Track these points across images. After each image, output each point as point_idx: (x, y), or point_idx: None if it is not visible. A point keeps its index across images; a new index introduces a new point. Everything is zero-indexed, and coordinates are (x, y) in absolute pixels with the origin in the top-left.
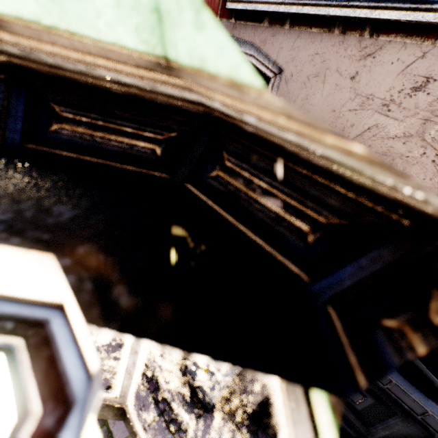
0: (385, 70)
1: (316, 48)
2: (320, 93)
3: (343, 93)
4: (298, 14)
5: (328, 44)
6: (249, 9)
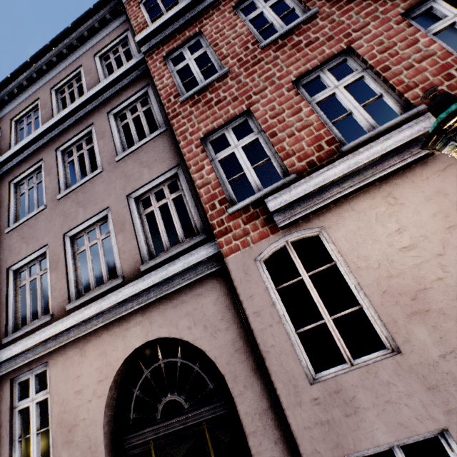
0: (359, 202)
1: (329, 213)
2: (347, 220)
3: (354, 215)
4: (315, 209)
5: (332, 209)
6: (291, 221)
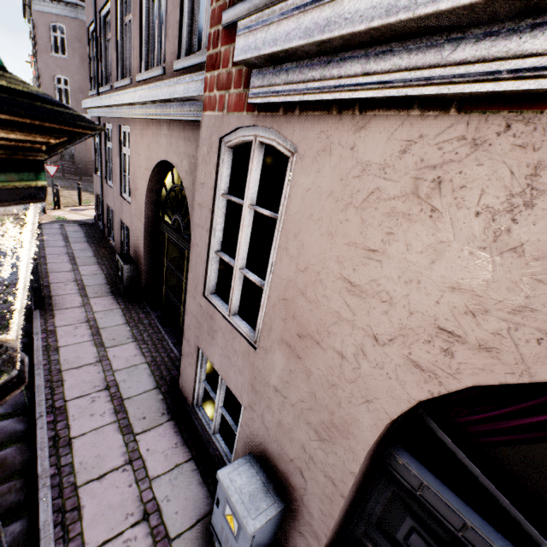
0: (376, 138)
1: (321, 127)
2: (329, 165)
3: (346, 163)
4: (301, 101)
5: (329, 123)
6: (265, 102)
